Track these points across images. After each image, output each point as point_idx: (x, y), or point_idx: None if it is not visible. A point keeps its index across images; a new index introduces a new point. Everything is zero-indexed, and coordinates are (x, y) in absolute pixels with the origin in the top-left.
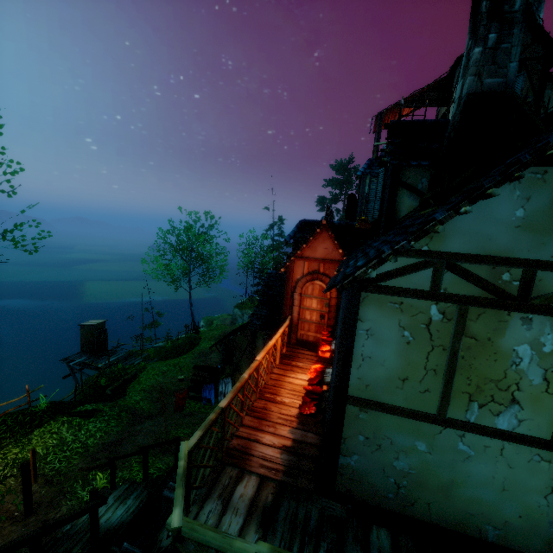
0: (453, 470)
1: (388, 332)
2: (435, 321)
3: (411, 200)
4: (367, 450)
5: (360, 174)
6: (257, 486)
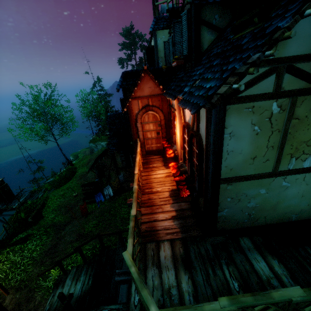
0: (278, 197)
1: (244, 130)
2: (274, 114)
3: (209, 34)
4: (232, 204)
5: (152, 30)
6: (170, 247)
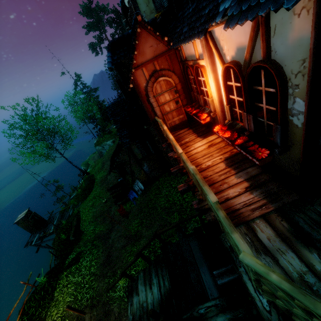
0: None
1: None
2: None
3: None
4: None
5: None
6: (268, 225)
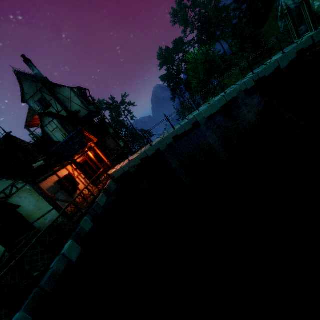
0: None
1: None
2: None
3: None
4: None
5: None
6: None
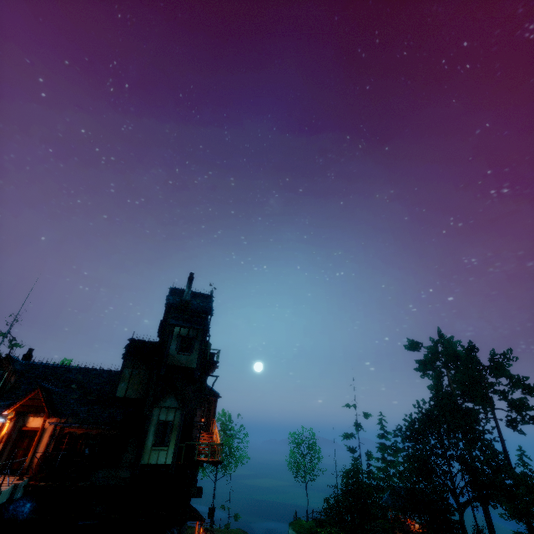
0: None
1: None
2: None
3: None
4: None
5: None
6: None
